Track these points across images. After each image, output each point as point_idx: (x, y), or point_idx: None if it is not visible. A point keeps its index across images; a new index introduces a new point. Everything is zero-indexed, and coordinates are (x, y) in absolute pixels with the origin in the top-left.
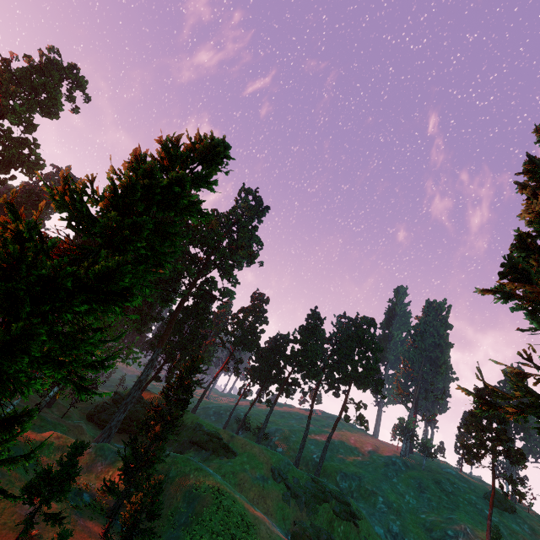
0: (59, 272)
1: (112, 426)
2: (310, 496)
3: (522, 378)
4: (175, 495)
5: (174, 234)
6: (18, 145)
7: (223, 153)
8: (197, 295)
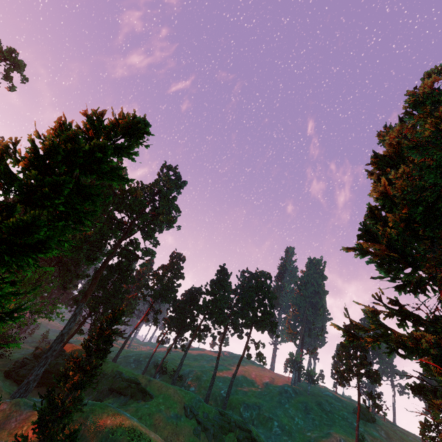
0: None
1: (30, 380)
2: (217, 428)
3: (376, 314)
4: None
5: (95, 195)
6: None
7: (143, 129)
8: (121, 255)
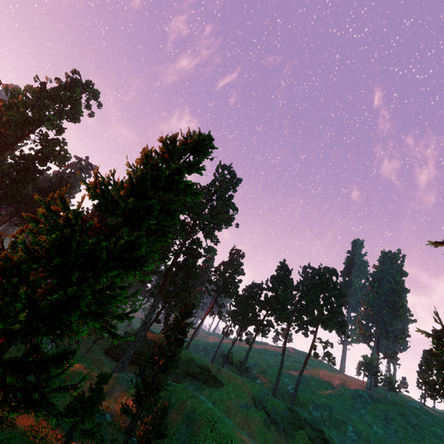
0: (97, 247)
1: (125, 359)
2: (287, 423)
3: None
4: (176, 418)
5: (174, 210)
6: (52, 144)
7: (209, 145)
8: (186, 253)
